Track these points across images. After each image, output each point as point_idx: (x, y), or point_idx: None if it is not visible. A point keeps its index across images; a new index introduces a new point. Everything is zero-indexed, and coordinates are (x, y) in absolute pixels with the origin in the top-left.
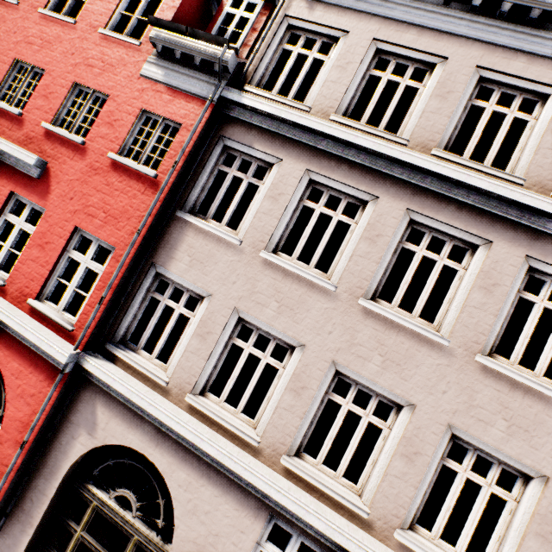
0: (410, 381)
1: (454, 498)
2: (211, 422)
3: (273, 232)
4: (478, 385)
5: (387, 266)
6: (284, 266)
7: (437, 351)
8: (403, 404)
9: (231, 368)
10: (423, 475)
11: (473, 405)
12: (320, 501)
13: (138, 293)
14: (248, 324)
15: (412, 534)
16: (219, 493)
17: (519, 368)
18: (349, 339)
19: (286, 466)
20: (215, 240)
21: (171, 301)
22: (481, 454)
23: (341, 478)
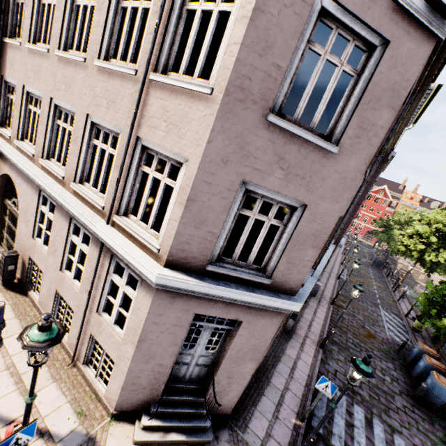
0: (74, 95)
1: (96, 161)
2: (22, 151)
3: (31, 30)
4: (97, 82)
5: (71, 24)
6: (32, 48)
7: (82, 69)
8: (75, 112)
9: (143, 185)
10: (79, 149)
11: (95, 97)
12: (51, 178)
13: (2, 96)
14: (32, 95)
15: (80, 185)
16: (27, 185)
17: (120, 63)
18: (55, 81)
19: (40, 162)
20: (15, 48)
21: (12, 96)
22: (105, 131)
23: (62, 166)
